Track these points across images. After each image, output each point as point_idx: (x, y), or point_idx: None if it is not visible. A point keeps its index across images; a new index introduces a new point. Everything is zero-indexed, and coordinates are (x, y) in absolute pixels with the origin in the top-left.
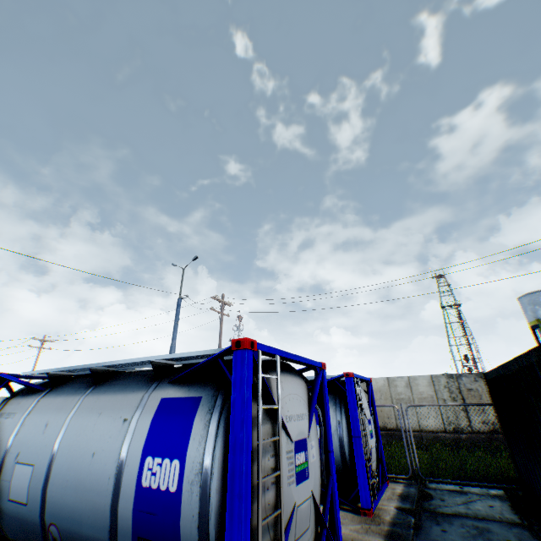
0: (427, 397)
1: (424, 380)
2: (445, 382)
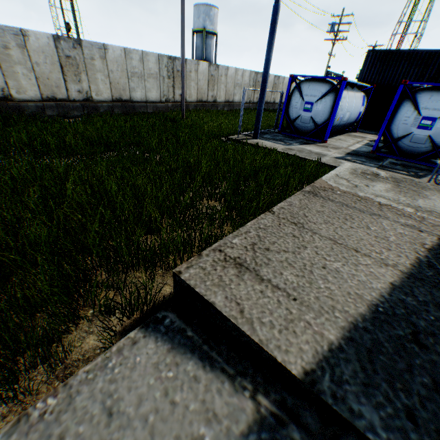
0: (246, 84)
1: (248, 74)
2: (254, 76)
